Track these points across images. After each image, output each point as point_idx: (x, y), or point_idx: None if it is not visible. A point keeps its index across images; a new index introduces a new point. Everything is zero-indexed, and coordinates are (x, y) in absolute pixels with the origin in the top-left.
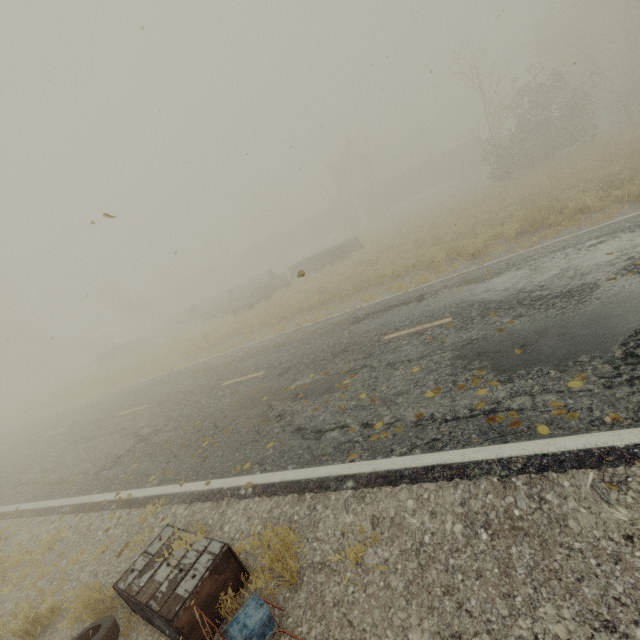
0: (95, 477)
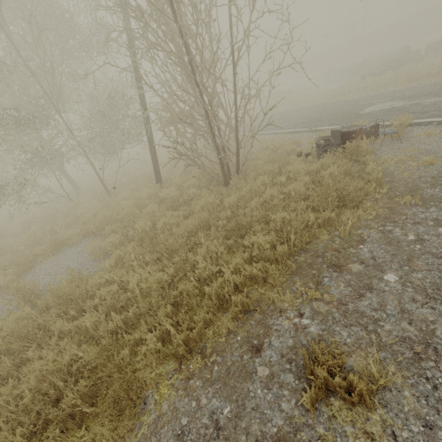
0: (294, 126)
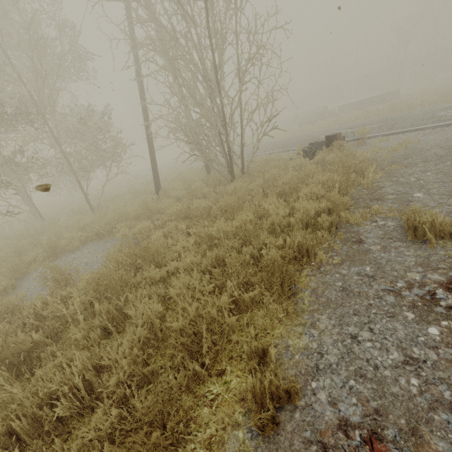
0: (266, 151)
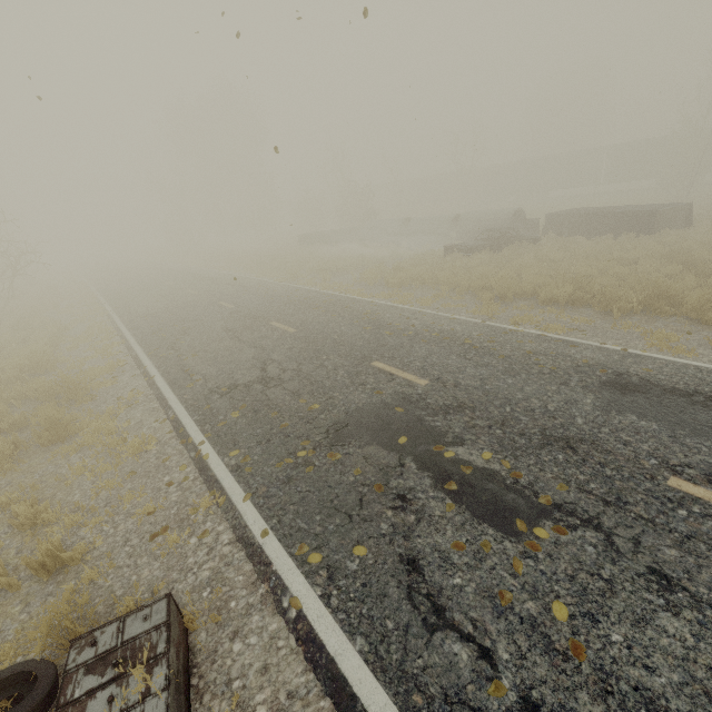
0: (207, 395)
